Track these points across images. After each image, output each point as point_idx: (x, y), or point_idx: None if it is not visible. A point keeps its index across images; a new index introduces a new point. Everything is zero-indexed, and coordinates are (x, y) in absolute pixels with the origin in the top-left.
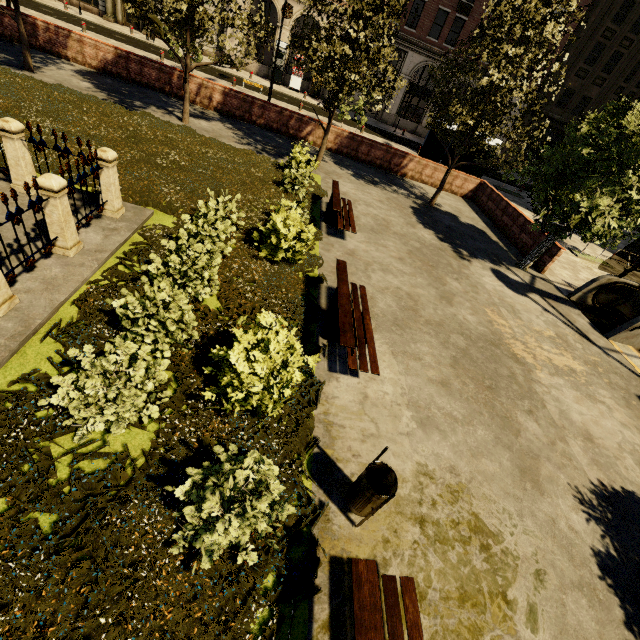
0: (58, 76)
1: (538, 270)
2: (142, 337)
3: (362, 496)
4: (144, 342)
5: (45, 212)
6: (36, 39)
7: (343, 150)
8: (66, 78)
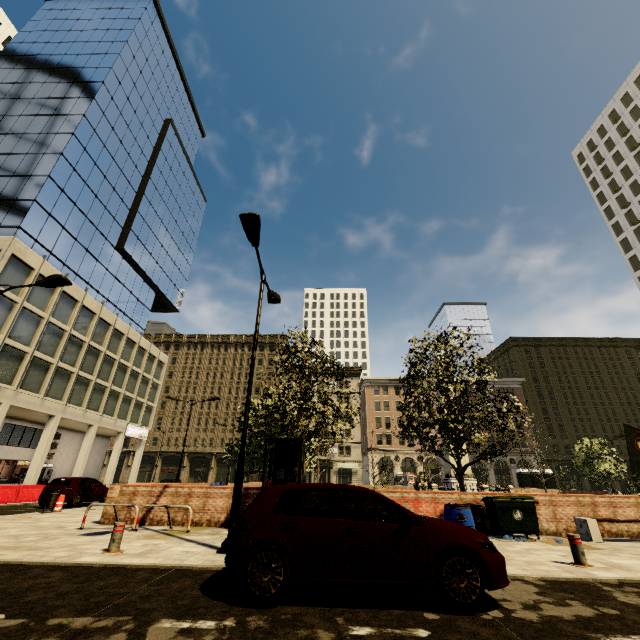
0: None
1: None
2: None
3: None
4: None
5: None
6: None
7: None
8: None
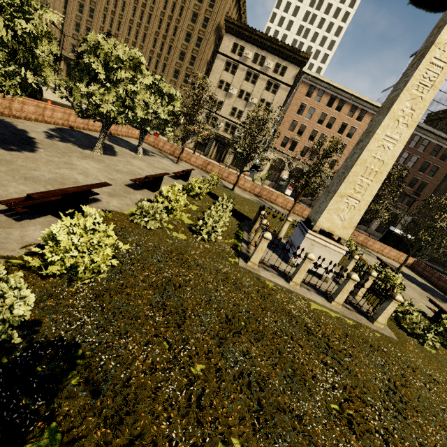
0: (239, 193)
1: None
2: (403, 315)
3: None
4: (403, 317)
5: (348, 265)
6: (222, 175)
7: None
8: (241, 194)
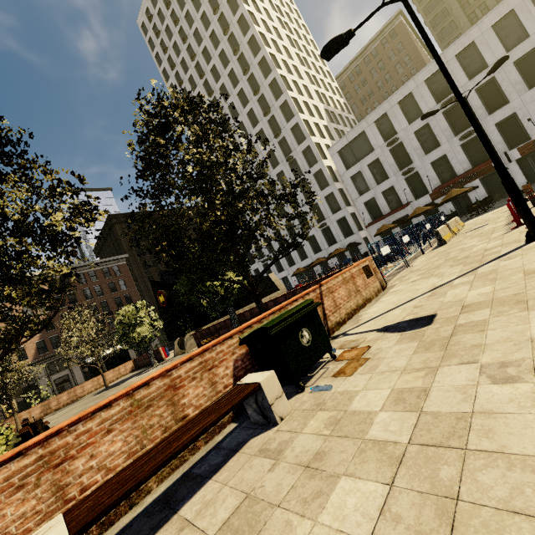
0: None
1: (163, 360)
2: None
3: (32, 430)
4: None
5: None
6: None
7: (41, 415)
8: None
